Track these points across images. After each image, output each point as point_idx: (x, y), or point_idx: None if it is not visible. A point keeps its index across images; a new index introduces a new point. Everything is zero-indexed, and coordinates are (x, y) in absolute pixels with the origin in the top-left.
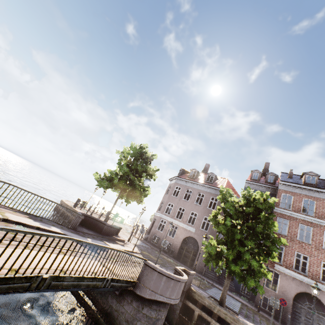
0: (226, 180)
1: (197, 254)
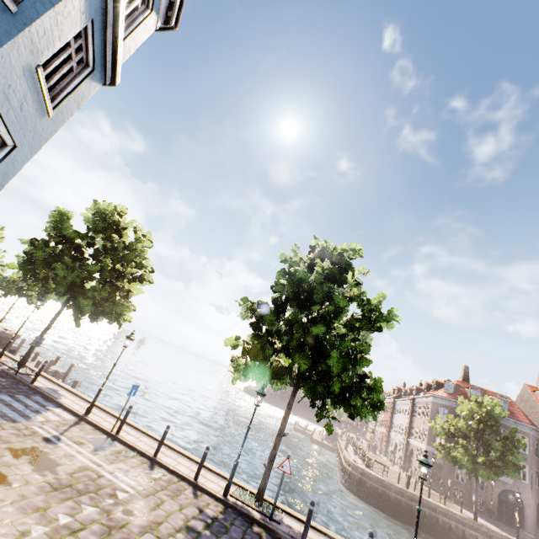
0: (510, 400)
1: (524, 513)
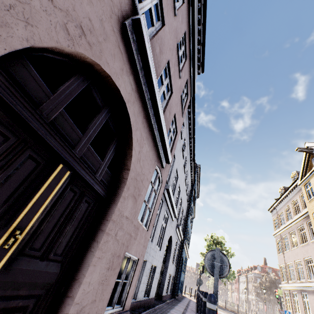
0: None
1: None
